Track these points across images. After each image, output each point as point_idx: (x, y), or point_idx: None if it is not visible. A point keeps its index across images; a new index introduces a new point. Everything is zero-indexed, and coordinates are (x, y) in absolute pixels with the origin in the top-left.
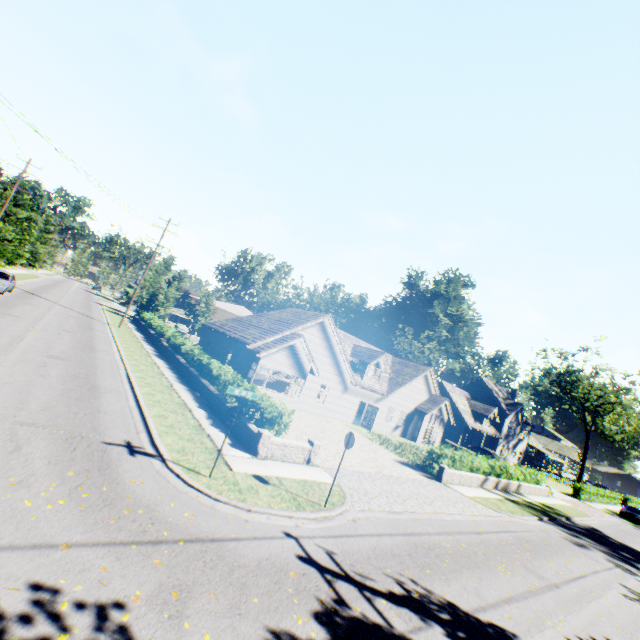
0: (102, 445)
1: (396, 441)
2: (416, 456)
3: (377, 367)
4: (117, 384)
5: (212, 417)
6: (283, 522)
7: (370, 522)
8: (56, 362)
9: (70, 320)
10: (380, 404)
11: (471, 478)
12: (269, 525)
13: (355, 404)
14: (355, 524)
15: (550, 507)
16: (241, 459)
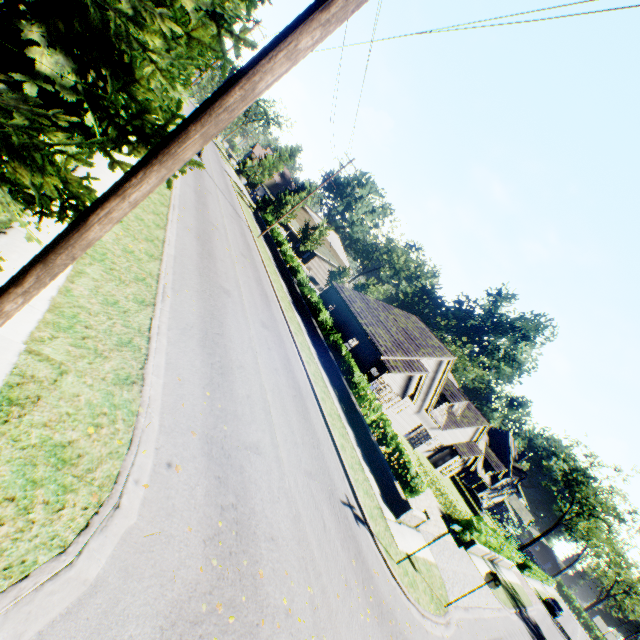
0: (342, 507)
1: (427, 468)
2: (443, 498)
3: (451, 405)
4: (303, 378)
5: (357, 442)
6: (437, 631)
7: (463, 627)
8: (269, 337)
9: (235, 227)
10: (432, 431)
11: (482, 550)
12: (435, 637)
13: (415, 424)
14: (459, 631)
15: (515, 590)
16: (394, 526)
